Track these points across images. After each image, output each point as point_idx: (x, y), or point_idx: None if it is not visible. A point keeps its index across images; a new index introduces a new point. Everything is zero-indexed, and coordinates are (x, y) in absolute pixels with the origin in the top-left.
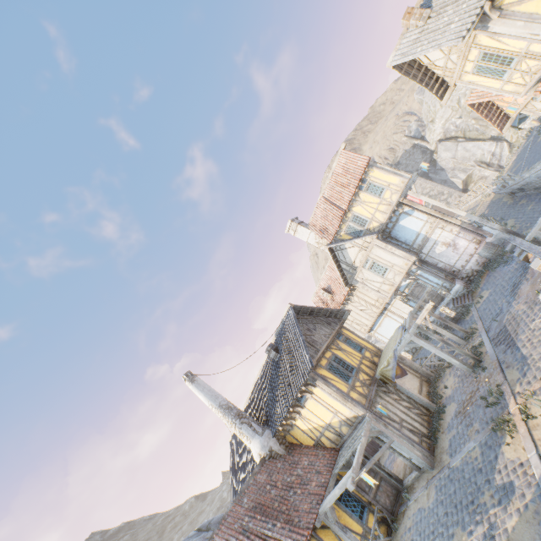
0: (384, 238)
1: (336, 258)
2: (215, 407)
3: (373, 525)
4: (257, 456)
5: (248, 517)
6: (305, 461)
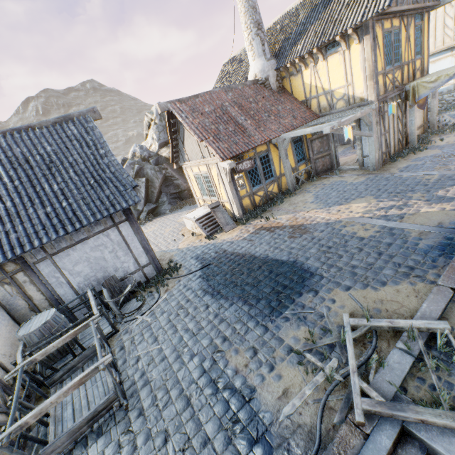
0: None
1: None
2: None
3: (302, 169)
4: (253, 75)
5: (228, 104)
6: (288, 106)
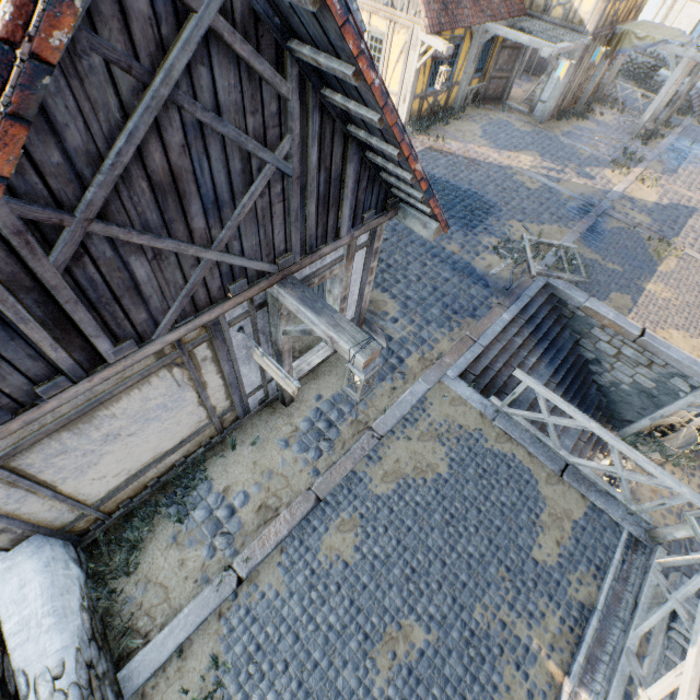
0: None
1: None
2: None
3: (476, 86)
4: None
5: None
6: None
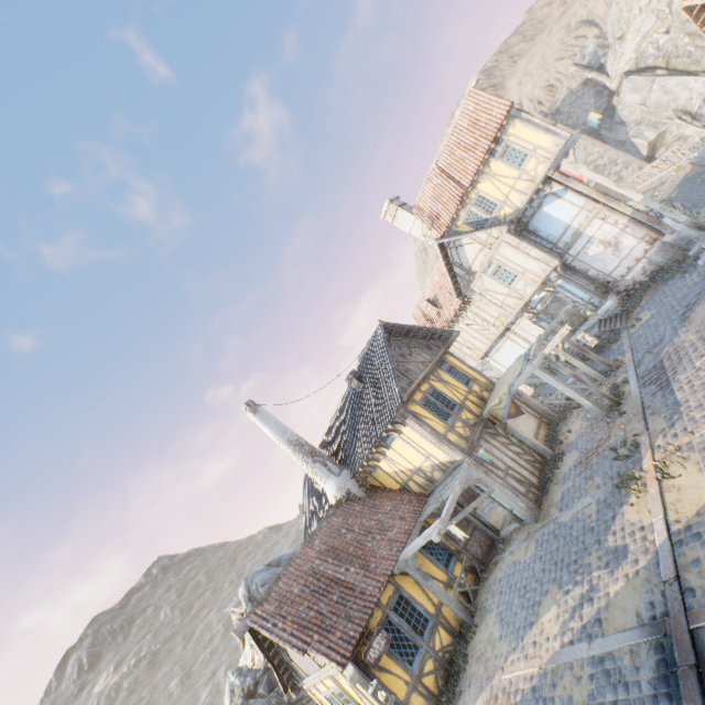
0: (517, 232)
1: (447, 258)
2: (283, 443)
3: (459, 574)
4: (332, 497)
5: (319, 560)
6: (388, 506)
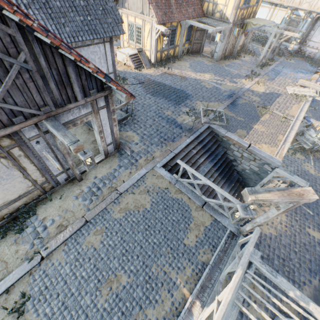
0: None
1: None
2: None
3: (187, 47)
4: None
5: None
6: None
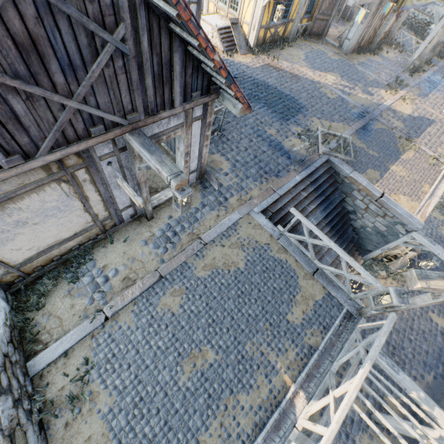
0: None
1: None
2: None
3: (305, 24)
4: None
5: None
6: None
